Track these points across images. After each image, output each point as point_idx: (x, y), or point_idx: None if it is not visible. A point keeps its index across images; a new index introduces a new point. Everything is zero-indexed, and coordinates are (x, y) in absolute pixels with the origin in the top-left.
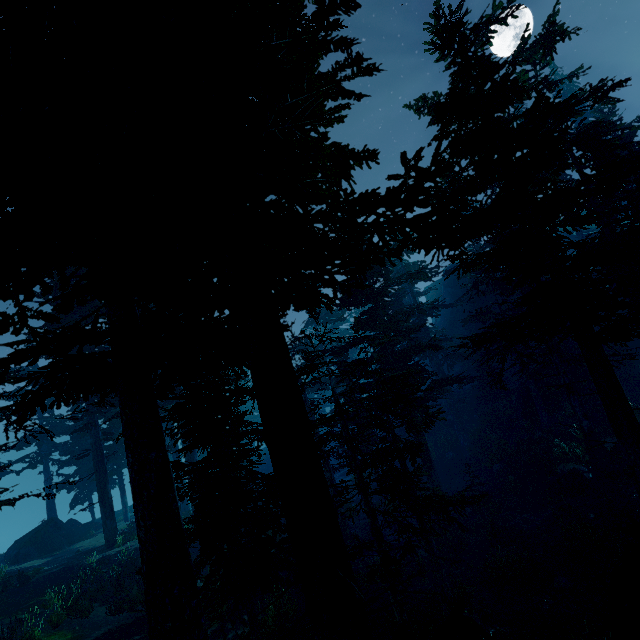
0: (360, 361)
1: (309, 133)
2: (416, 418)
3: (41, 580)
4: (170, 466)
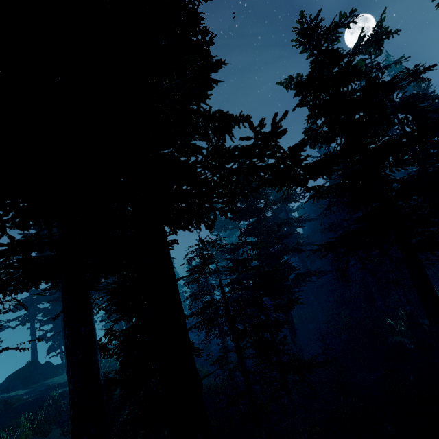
0: (243, 260)
1: (199, 104)
2: (282, 302)
3: (20, 406)
4: (96, 337)
